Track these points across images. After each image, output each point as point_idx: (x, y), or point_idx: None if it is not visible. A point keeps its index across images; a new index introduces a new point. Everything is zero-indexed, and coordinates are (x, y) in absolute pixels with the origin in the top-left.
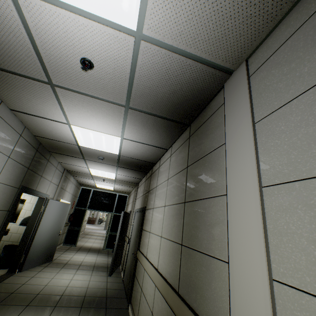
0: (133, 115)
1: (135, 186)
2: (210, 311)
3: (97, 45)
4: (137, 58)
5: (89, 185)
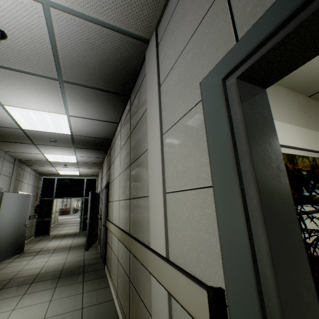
0: (71, 89)
1: (101, 167)
2: (144, 233)
3: (2, 11)
4: (52, 26)
5: (51, 174)
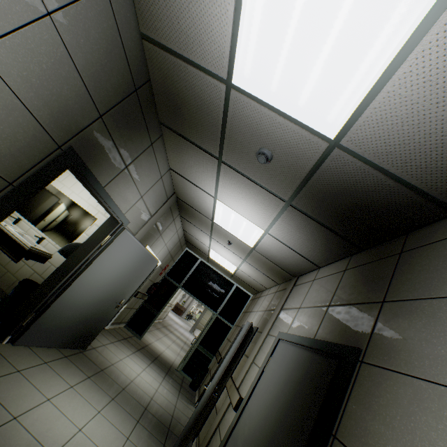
0: None
1: (283, 281)
2: None
3: None
4: None
5: (198, 249)
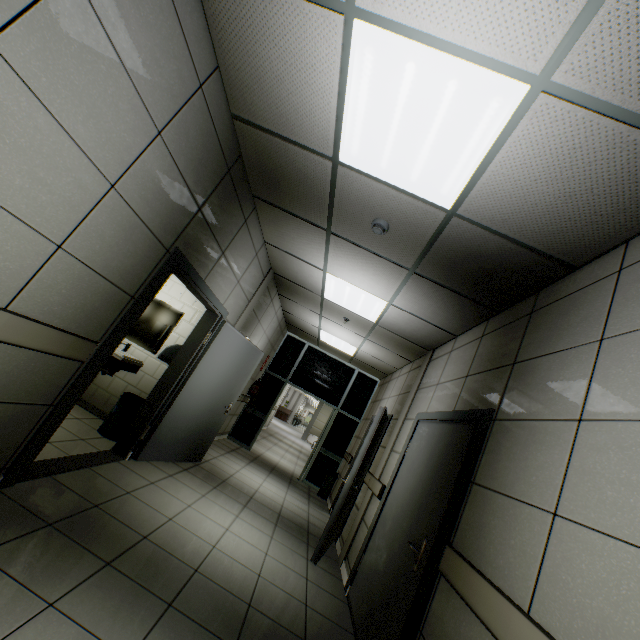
0: None
1: (417, 357)
2: None
3: None
4: None
5: (303, 332)
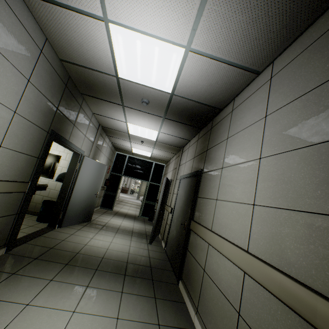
0: None
1: (177, 152)
2: None
3: None
4: None
5: (124, 150)
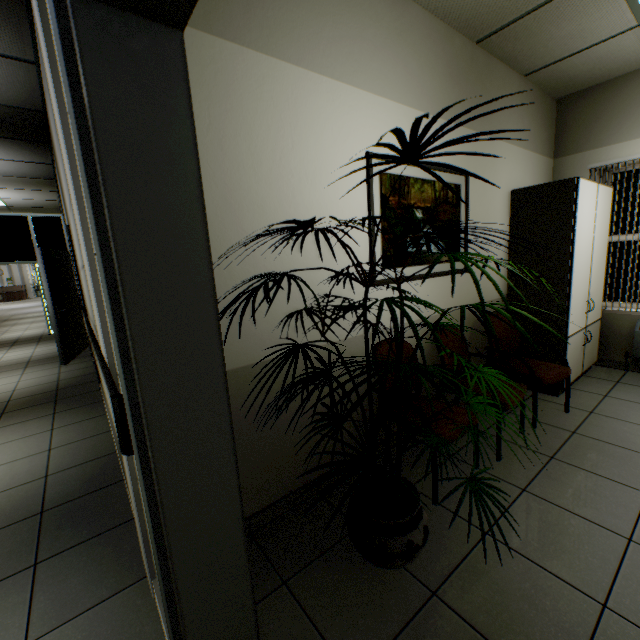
0: None
1: (55, 187)
2: None
3: None
4: None
5: None
